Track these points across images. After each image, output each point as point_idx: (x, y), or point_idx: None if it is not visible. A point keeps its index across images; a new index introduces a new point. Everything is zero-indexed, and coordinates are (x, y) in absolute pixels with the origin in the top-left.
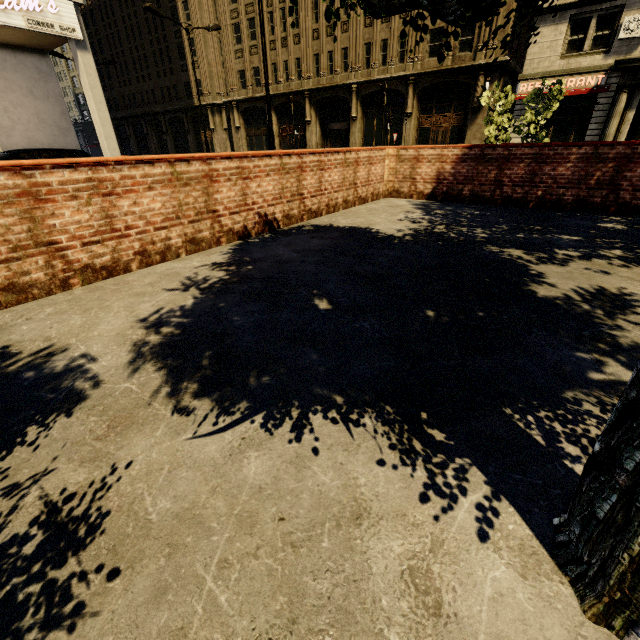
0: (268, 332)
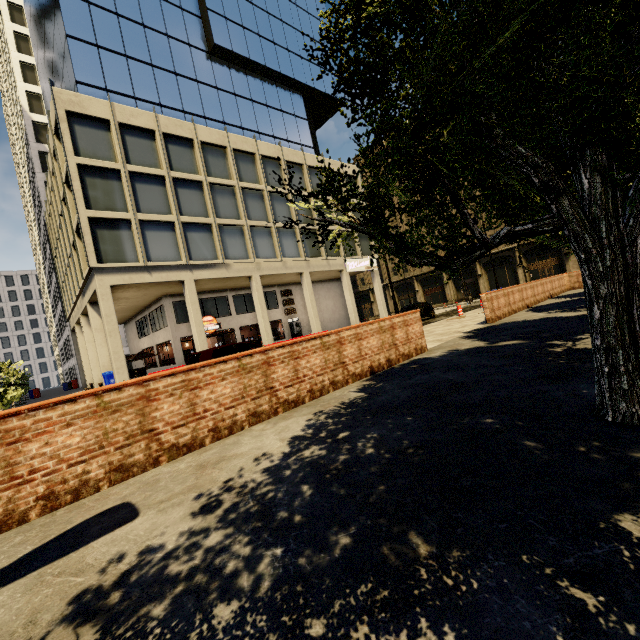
0: None
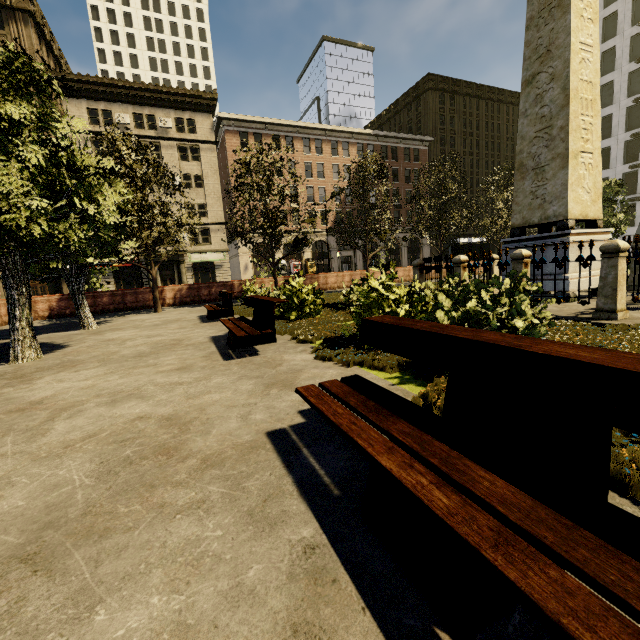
0: None
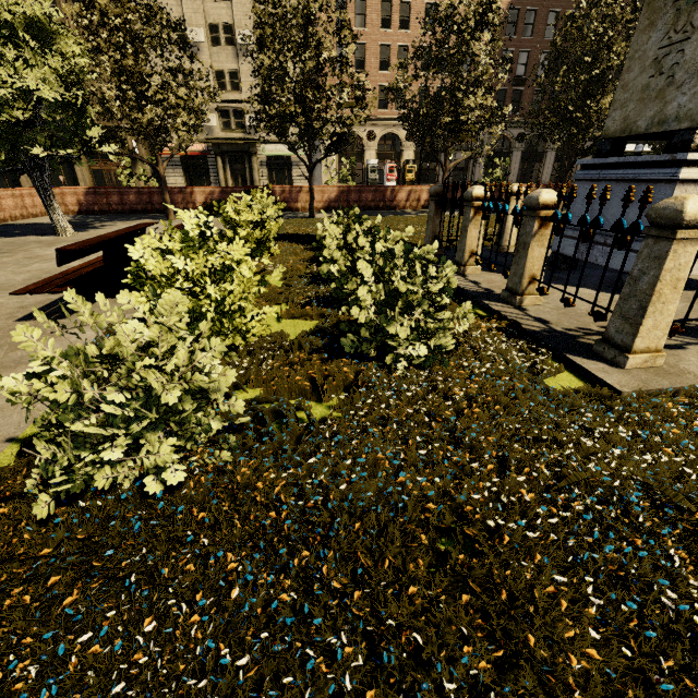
0: (1, 235)
